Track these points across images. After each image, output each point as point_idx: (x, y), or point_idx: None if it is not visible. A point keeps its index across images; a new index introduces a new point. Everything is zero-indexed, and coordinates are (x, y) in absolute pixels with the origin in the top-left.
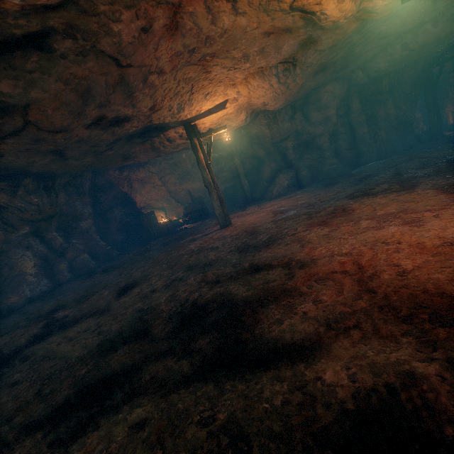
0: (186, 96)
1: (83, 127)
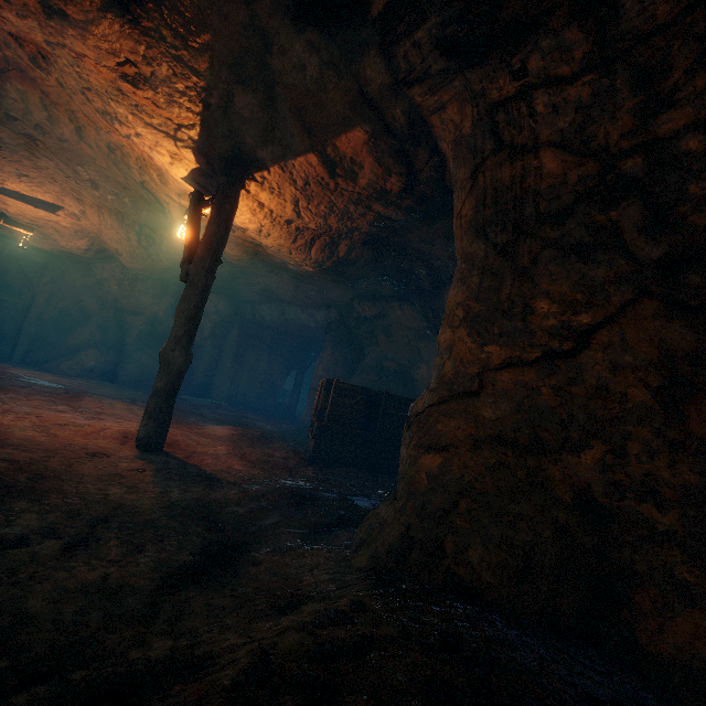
0: None
1: None
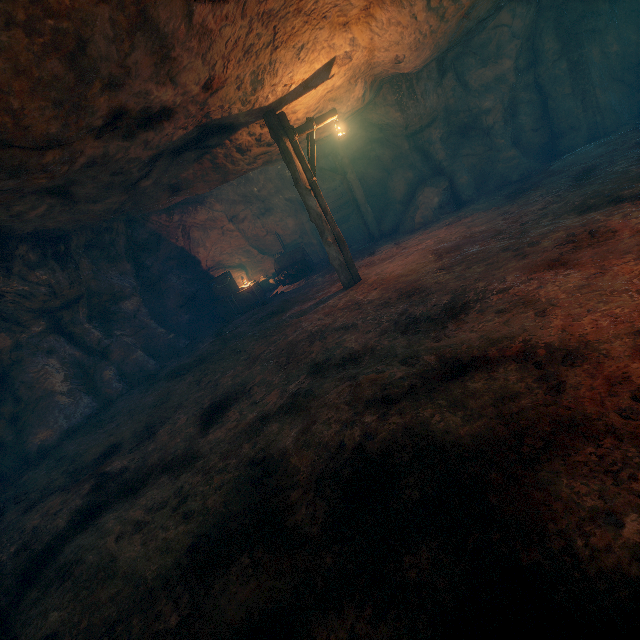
0: (265, 56)
1: (89, 135)
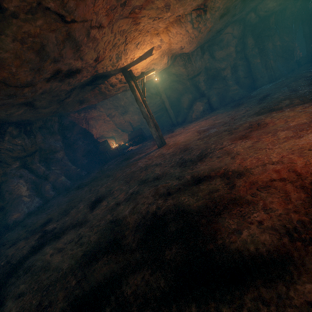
0: (122, 47)
1: (44, 80)
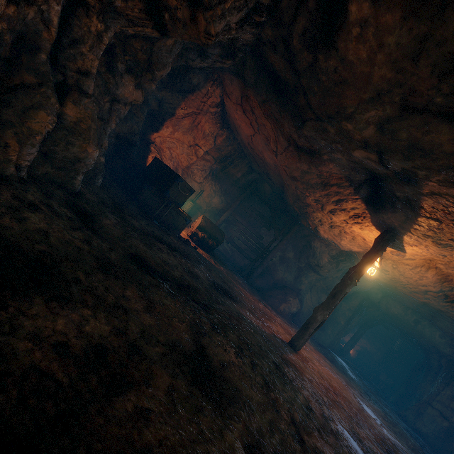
0: None
1: None
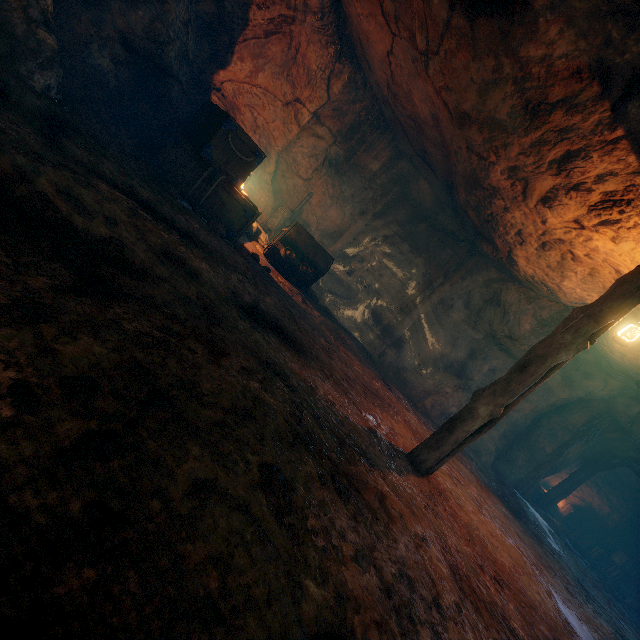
0: None
1: None
